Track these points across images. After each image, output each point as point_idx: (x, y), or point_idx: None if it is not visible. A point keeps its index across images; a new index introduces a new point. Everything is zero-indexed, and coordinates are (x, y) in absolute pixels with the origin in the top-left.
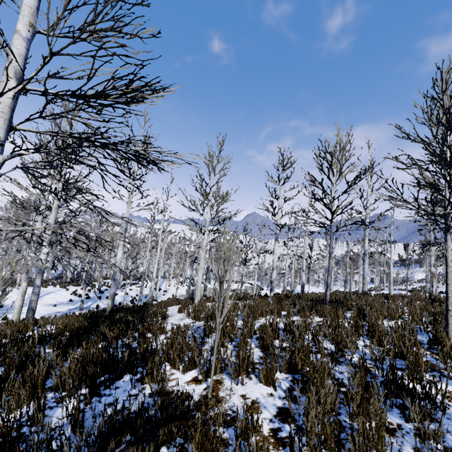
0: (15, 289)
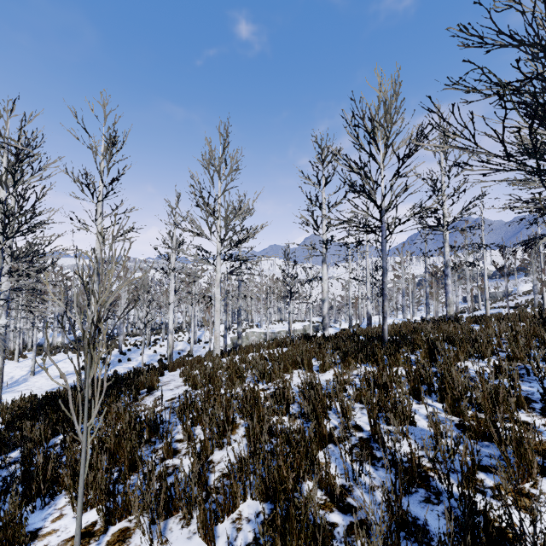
0: (14, 362)
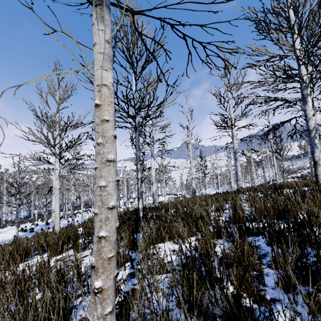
0: None
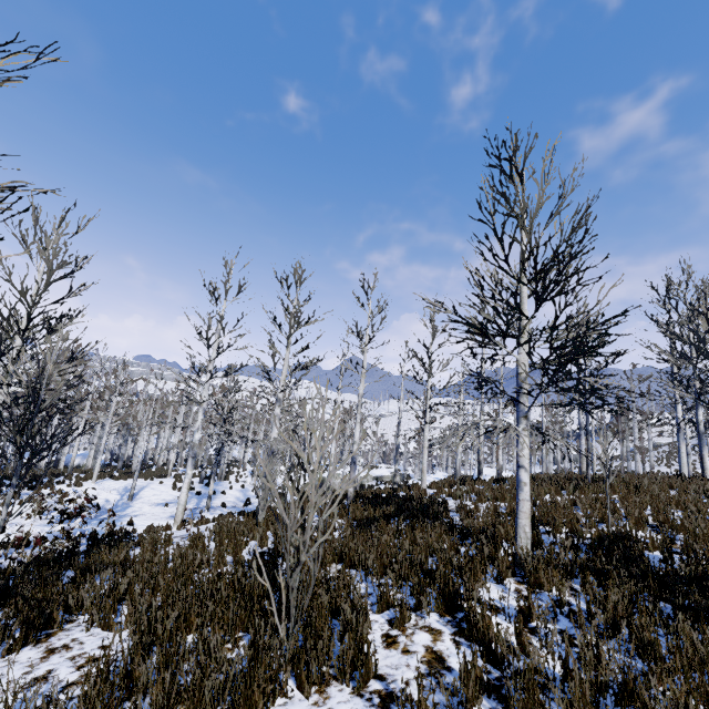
0: (92, 483)
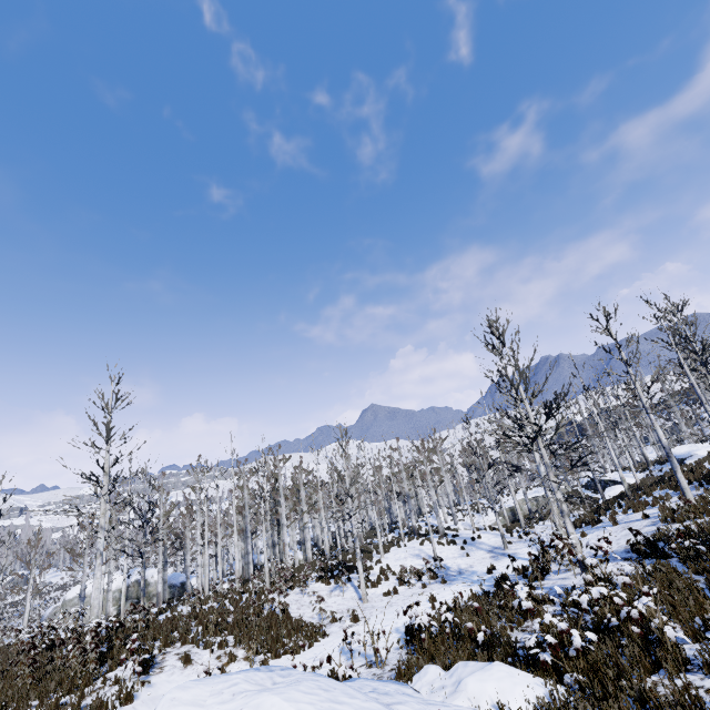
0: (382, 558)
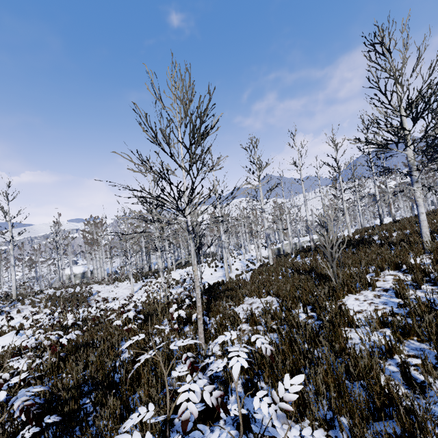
0: (174, 272)
